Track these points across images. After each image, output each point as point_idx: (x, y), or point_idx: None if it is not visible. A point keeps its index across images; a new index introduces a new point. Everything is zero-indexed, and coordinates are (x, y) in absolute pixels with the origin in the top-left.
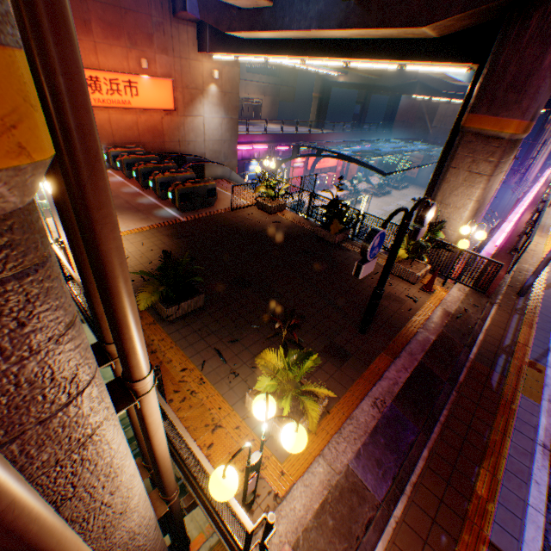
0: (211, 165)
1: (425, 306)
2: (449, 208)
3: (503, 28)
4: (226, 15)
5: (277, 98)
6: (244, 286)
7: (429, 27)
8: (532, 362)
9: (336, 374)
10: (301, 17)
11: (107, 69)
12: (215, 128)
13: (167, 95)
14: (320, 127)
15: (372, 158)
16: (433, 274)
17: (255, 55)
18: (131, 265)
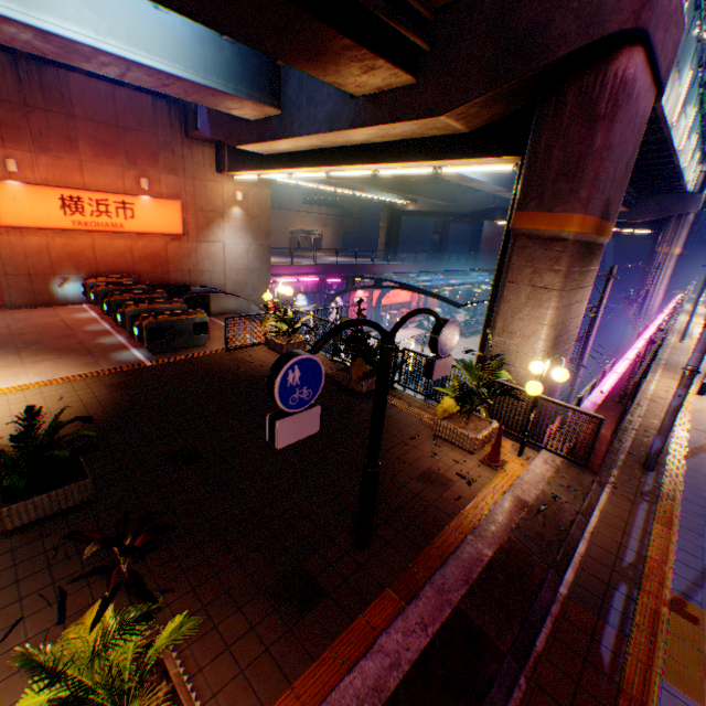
0: (220, 296)
1: (486, 492)
2: (516, 337)
3: (536, 109)
4: (236, 129)
5: (341, 230)
6: (188, 462)
7: (448, 115)
8: (678, 598)
9: (279, 644)
10: (310, 121)
11: (95, 188)
12: (240, 255)
13: (174, 218)
14: (391, 259)
15: (444, 288)
16: (496, 436)
17: (274, 170)
18: (17, 431)
